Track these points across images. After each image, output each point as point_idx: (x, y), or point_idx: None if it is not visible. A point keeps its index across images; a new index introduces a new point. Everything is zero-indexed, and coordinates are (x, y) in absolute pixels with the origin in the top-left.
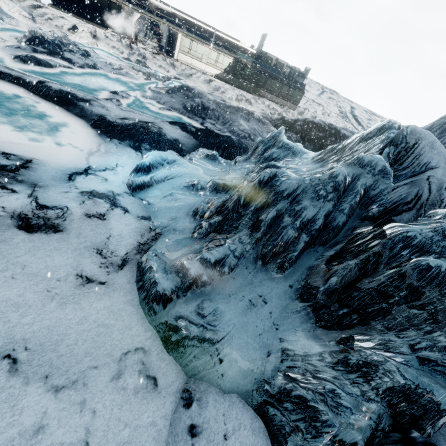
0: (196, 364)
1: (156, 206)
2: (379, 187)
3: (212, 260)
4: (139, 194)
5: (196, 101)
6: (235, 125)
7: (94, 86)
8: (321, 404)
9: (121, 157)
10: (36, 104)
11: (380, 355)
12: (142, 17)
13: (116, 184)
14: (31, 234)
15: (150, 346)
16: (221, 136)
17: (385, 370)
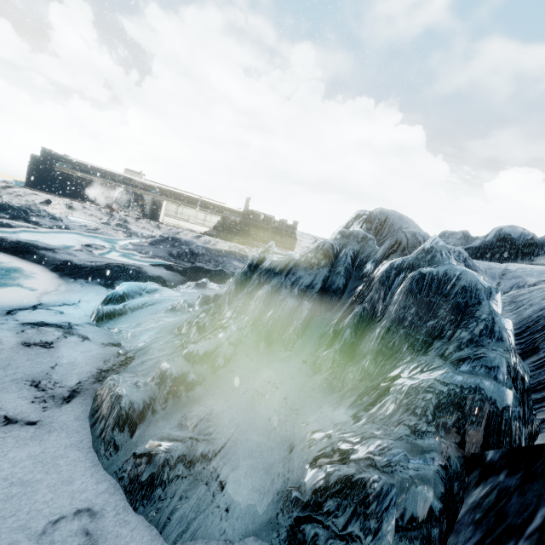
0: (184, 511)
1: (129, 332)
2: (367, 250)
3: (200, 352)
4: (106, 324)
5: (183, 248)
6: (229, 266)
7: (62, 243)
8: (369, 470)
9: (87, 294)
10: None
11: (415, 377)
12: (125, 192)
13: (76, 316)
14: None
15: (103, 505)
16: (213, 271)
17: (424, 387)
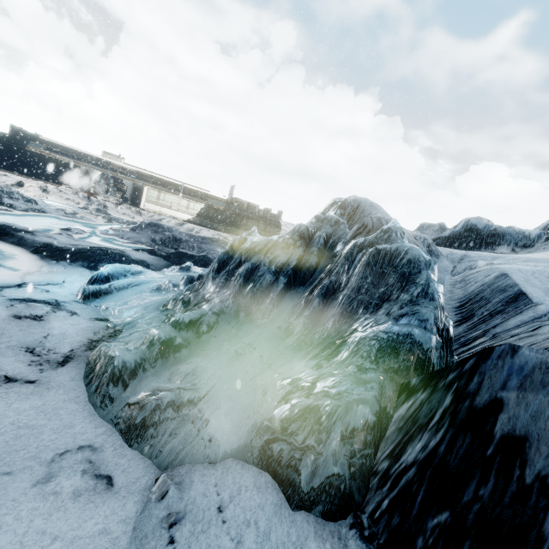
0: (174, 445)
1: (116, 309)
2: (338, 233)
3: (186, 320)
4: (92, 302)
5: (166, 234)
6: (213, 253)
7: (39, 226)
8: (324, 398)
9: (71, 275)
10: None
11: (365, 331)
12: (104, 177)
13: (62, 294)
14: None
15: (102, 443)
16: (197, 256)
17: (371, 337)
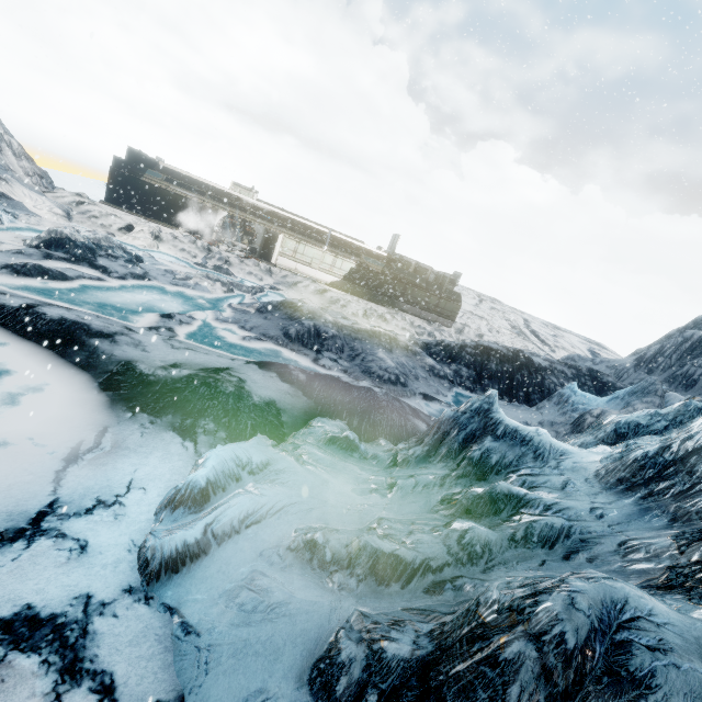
0: None
1: (207, 641)
2: None
3: None
4: (165, 588)
5: (305, 324)
6: (372, 360)
7: (135, 306)
8: None
9: (147, 458)
10: None
11: None
12: (230, 215)
13: (109, 558)
14: None
15: None
16: (355, 389)
17: None
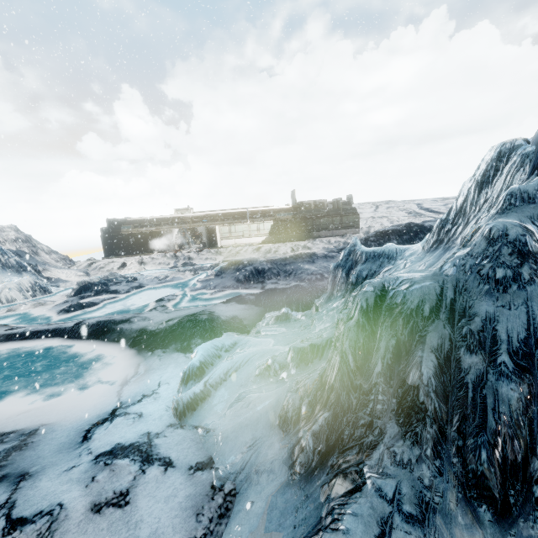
0: None
1: (219, 431)
2: None
3: None
4: (190, 420)
5: (247, 269)
6: (301, 273)
7: (140, 304)
8: None
9: (166, 369)
10: (69, 349)
11: None
12: (182, 231)
13: (156, 416)
14: None
15: None
16: (288, 289)
17: None
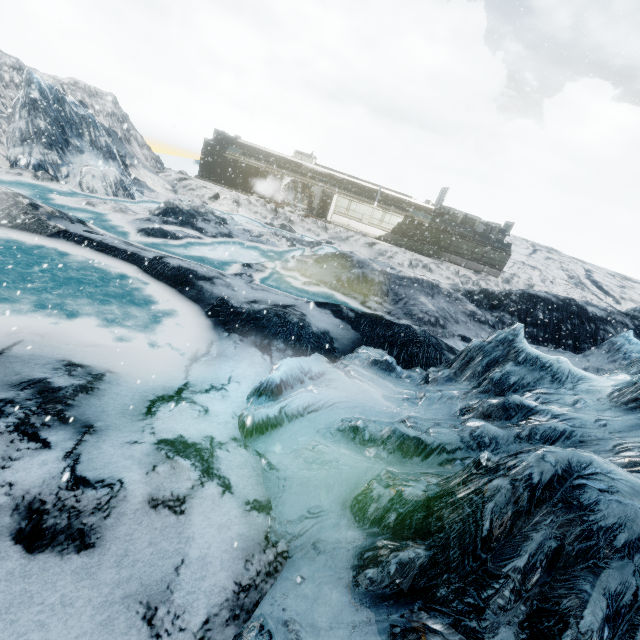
0: None
1: (283, 475)
2: None
3: None
4: (255, 442)
5: (355, 272)
6: (413, 304)
7: (224, 258)
8: None
9: (239, 363)
10: (144, 286)
11: None
12: (293, 180)
13: (221, 419)
14: (31, 555)
15: None
16: (396, 326)
17: None
